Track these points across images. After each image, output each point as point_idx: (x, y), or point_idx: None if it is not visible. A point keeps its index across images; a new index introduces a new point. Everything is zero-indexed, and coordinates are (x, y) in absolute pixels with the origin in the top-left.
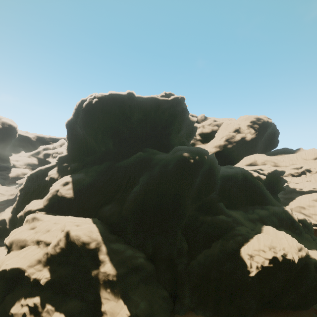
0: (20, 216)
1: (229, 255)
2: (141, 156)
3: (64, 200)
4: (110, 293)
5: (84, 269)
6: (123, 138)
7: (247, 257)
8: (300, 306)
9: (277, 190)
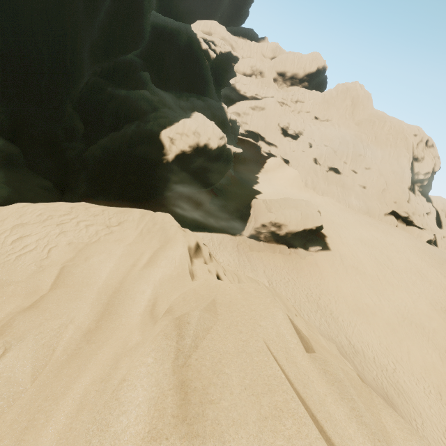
0: None
1: (145, 138)
2: None
3: None
4: None
5: None
6: None
7: (167, 140)
8: (204, 186)
9: (222, 84)
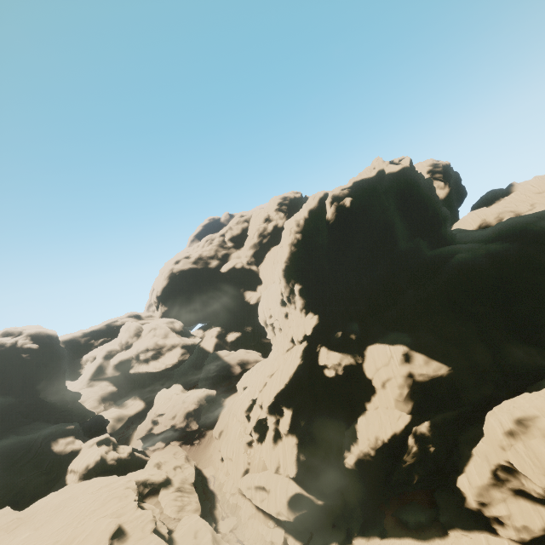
0: (355, 463)
1: None
2: (470, 259)
3: (441, 383)
4: None
5: None
6: (408, 247)
7: None
8: None
9: None
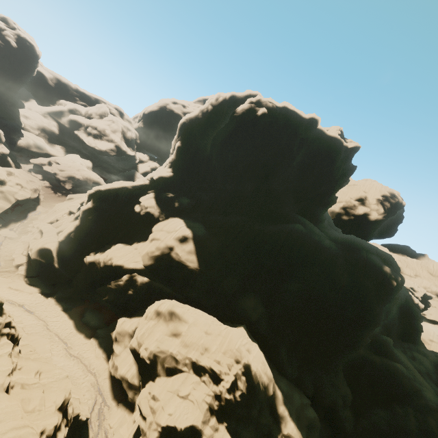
0: (90, 262)
1: None
2: (302, 233)
3: (182, 270)
4: None
5: (267, 430)
6: (275, 190)
7: None
8: None
9: None
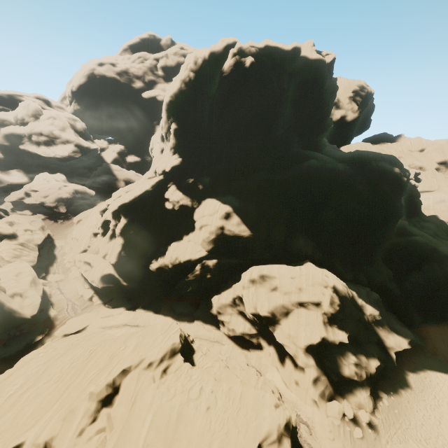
0: (157, 269)
1: None
2: (318, 167)
3: (239, 241)
4: (383, 330)
5: (358, 318)
6: (281, 136)
7: None
8: None
9: None
